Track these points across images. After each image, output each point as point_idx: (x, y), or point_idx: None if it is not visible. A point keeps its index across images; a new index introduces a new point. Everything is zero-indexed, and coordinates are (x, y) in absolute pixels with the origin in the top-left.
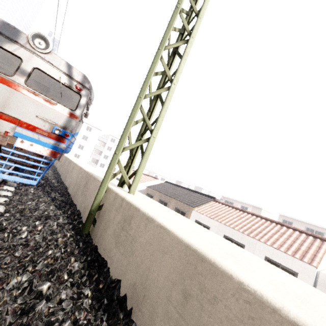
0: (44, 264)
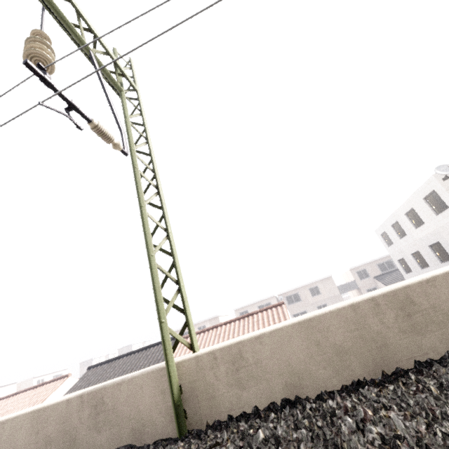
0: (230, 444)
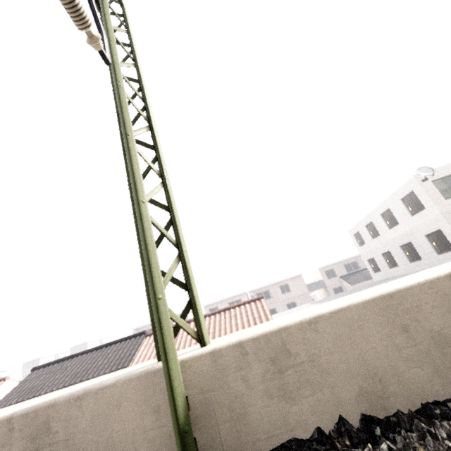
0: None
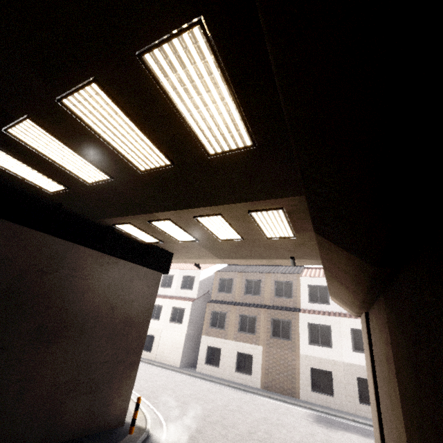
0: None
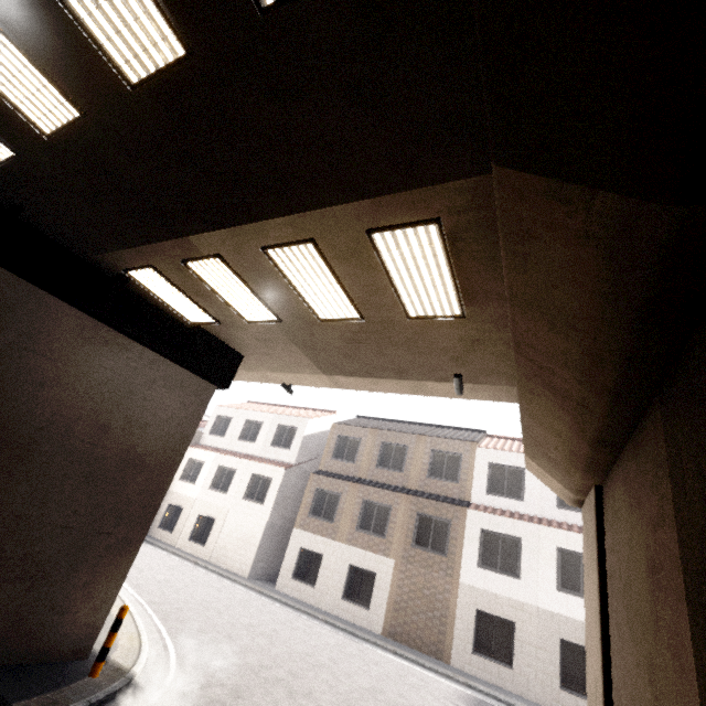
0: None
